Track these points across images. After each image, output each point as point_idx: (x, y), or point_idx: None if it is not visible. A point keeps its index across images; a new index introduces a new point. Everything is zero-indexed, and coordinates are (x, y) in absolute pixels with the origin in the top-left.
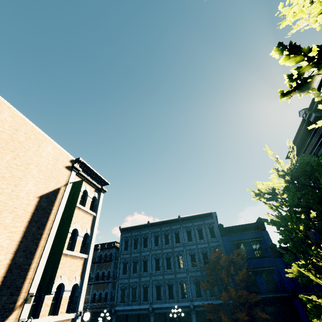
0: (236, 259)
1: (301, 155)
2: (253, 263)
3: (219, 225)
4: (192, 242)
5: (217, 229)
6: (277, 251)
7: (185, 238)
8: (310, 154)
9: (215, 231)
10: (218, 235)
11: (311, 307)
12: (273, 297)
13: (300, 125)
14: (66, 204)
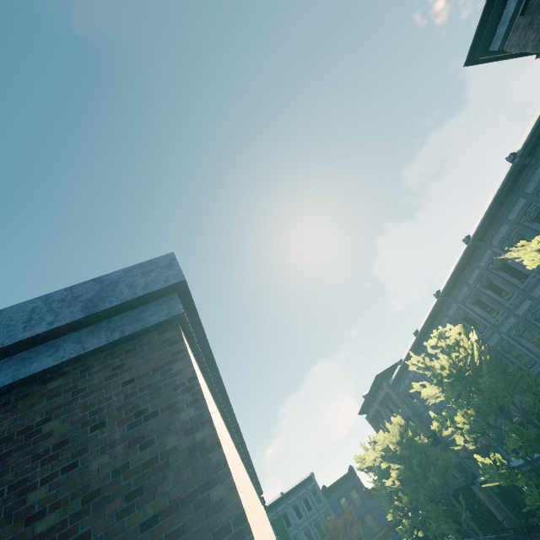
0: (348, 518)
1: (367, 415)
2: (357, 514)
3: (323, 487)
4: (303, 518)
5: (320, 492)
6: (370, 493)
7: (295, 516)
8: (373, 417)
9: (319, 495)
10: (323, 498)
11: (401, 533)
12: (378, 538)
13: (364, 401)
14: (282, 539)
